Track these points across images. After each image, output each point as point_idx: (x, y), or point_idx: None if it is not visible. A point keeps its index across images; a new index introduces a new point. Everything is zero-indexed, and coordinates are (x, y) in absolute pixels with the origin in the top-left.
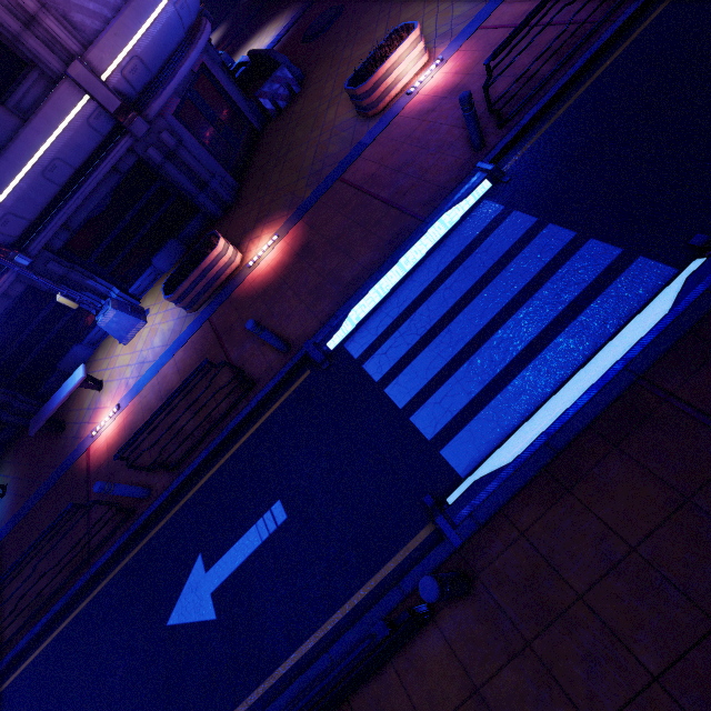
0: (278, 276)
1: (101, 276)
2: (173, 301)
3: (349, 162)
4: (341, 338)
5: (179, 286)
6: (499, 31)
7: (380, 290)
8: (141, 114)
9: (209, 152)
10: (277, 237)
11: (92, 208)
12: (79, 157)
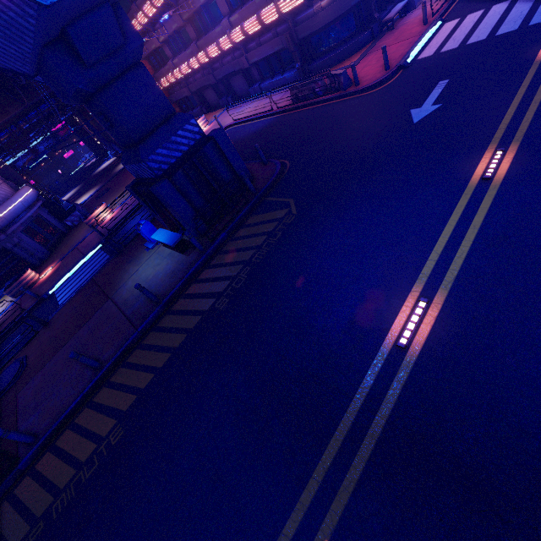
0: (47, 279)
1: None
2: (7, 294)
3: (81, 242)
4: (54, 290)
5: (9, 287)
6: (126, 205)
7: (68, 275)
8: (4, 233)
9: (36, 242)
10: (52, 267)
11: None
12: None
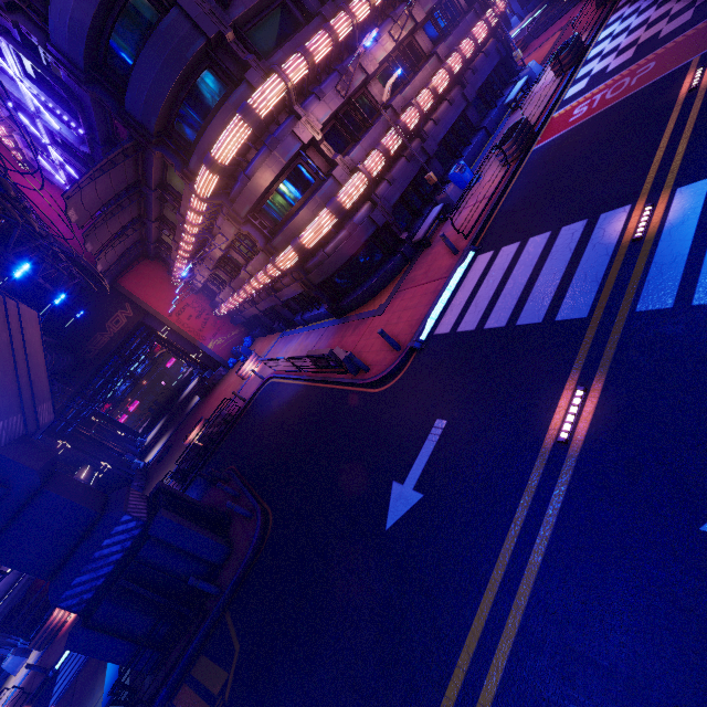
0: (69, 627)
1: (16, 633)
2: (31, 647)
3: None
4: (62, 662)
5: (34, 639)
6: None
7: None
8: None
9: None
10: None
11: (16, 600)
12: (9, 586)
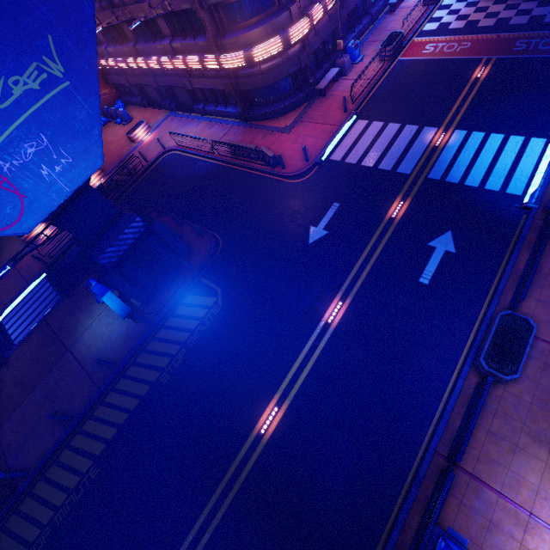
0: None
1: None
2: None
3: (19, 261)
4: (1, 319)
5: None
6: None
7: (14, 305)
8: None
9: None
10: None
11: None
12: None
